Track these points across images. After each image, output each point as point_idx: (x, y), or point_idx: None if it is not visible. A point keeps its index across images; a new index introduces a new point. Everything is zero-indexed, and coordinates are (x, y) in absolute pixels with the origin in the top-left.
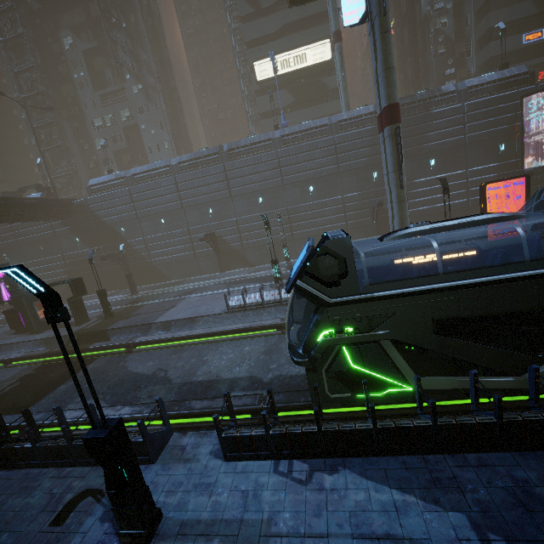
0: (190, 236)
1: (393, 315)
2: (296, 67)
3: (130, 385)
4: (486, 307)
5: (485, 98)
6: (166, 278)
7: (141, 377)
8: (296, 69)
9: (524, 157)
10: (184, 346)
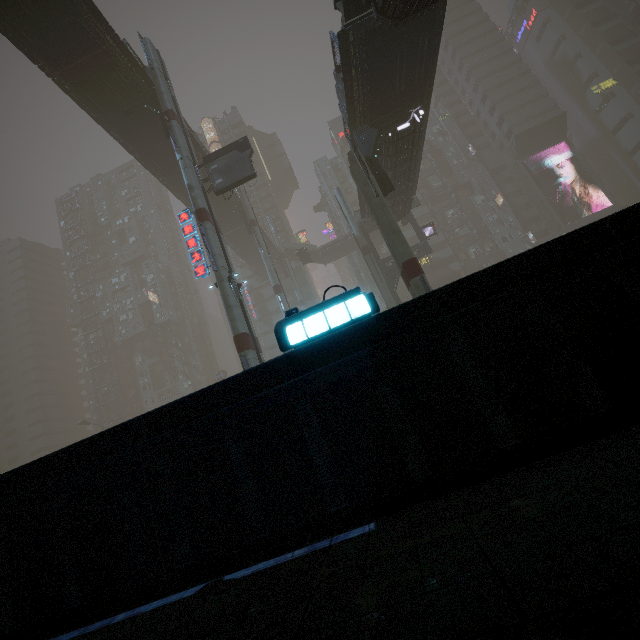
0: None
1: None
2: None
3: None
4: None
5: None
6: None
7: None
8: None
9: None
10: None
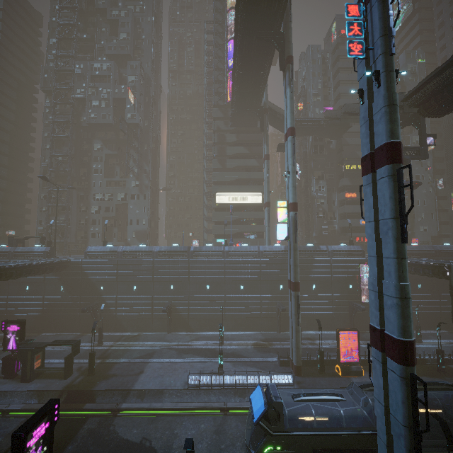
0: (152, 301)
1: (296, 443)
2: (240, 202)
3: (127, 452)
4: (331, 445)
5: (342, 258)
6: (123, 329)
7: (133, 445)
8: (240, 203)
9: (362, 294)
10: (156, 415)
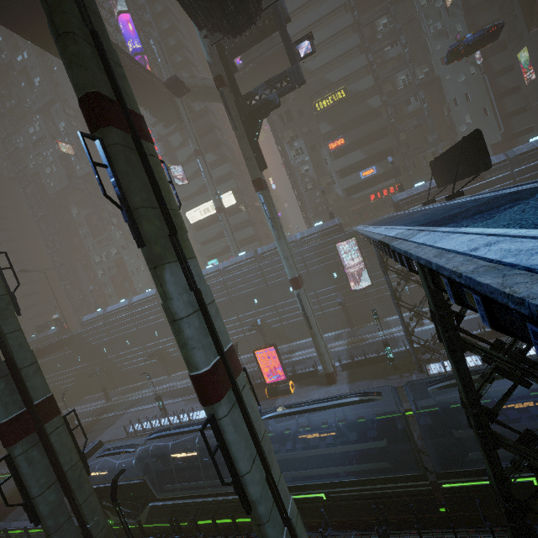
0: (147, 351)
1: None
2: (214, 211)
3: None
4: None
5: (313, 245)
6: (136, 381)
7: None
8: (214, 213)
9: (352, 280)
10: None
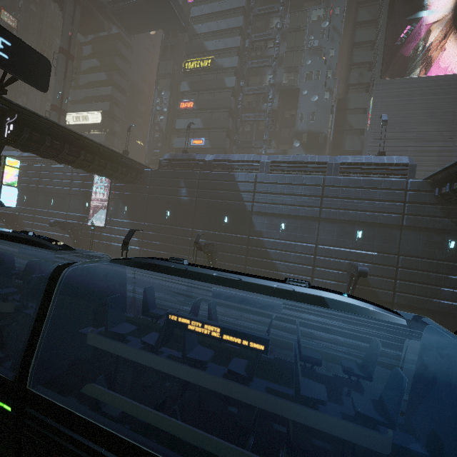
0: None
1: None
2: (84, 122)
3: None
4: None
5: None
6: None
7: None
8: (82, 123)
9: (96, 216)
10: None
